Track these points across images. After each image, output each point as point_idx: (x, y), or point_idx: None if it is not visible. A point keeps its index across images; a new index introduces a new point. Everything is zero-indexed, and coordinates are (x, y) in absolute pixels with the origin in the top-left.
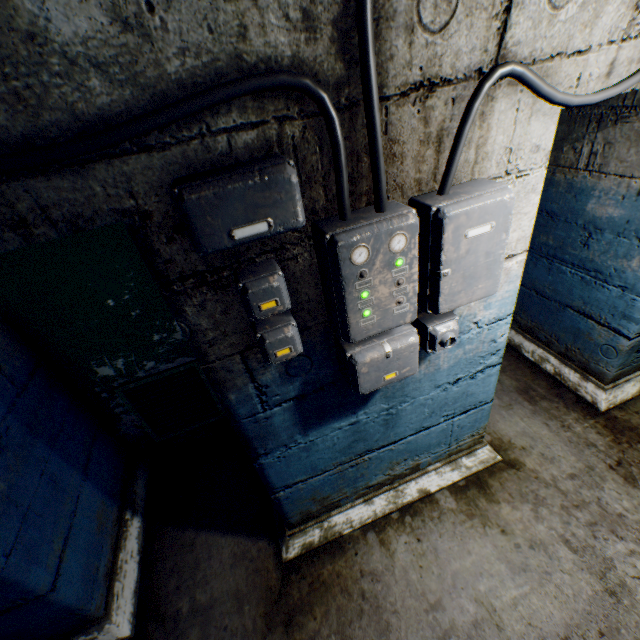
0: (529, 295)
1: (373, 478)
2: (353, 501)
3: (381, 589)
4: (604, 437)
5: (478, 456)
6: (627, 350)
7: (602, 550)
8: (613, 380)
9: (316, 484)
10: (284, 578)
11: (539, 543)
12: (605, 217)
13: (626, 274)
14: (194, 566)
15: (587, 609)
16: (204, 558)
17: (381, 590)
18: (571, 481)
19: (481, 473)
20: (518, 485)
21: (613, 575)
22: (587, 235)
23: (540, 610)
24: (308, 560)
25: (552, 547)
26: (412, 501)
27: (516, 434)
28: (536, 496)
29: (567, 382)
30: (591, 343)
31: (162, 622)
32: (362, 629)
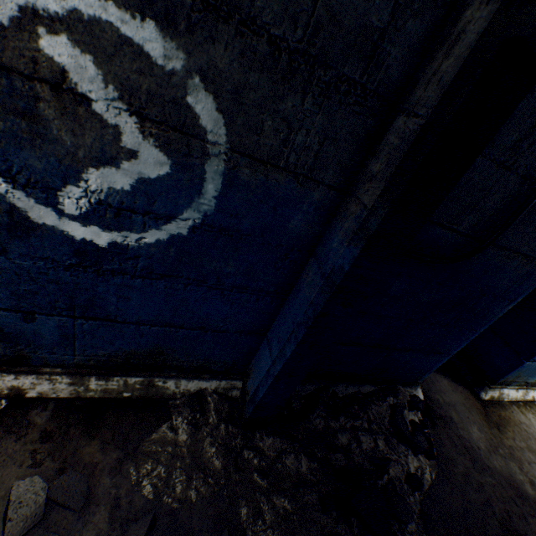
0: None
1: (533, 378)
2: (513, 386)
3: (532, 432)
4: None
5: None
6: None
7: None
8: None
9: (532, 367)
10: (483, 407)
11: None
12: None
13: None
14: (431, 381)
15: None
16: (434, 380)
17: (532, 432)
18: None
19: None
20: None
21: None
22: None
23: None
24: (490, 405)
25: None
26: (528, 400)
27: None
28: None
29: None
30: None
31: (432, 401)
32: (533, 444)
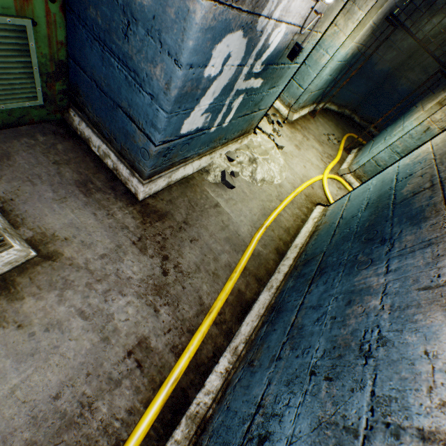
0: (92, 86)
1: None
2: None
3: None
4: (137, 220)
5: (3, 259)
6: (156, 155)
7: (109, 309)
8: (150, 177)
9: None
10: None
11: (57, 323)
12: (139, 3)
13: (154, 82)
14: None
15: (83, 361)
16: None
17: None
18: (102, 261)
19: (10, 273)
20: (51, 276)
21: (111, 325)
22: (127, 23)
23: (40, 384)
24: None
25: (68, 322)
26: None
27: (63, 226)
28: (66, 282)
29: (122, 177)
30: (136, 145)
31: None
32: None
